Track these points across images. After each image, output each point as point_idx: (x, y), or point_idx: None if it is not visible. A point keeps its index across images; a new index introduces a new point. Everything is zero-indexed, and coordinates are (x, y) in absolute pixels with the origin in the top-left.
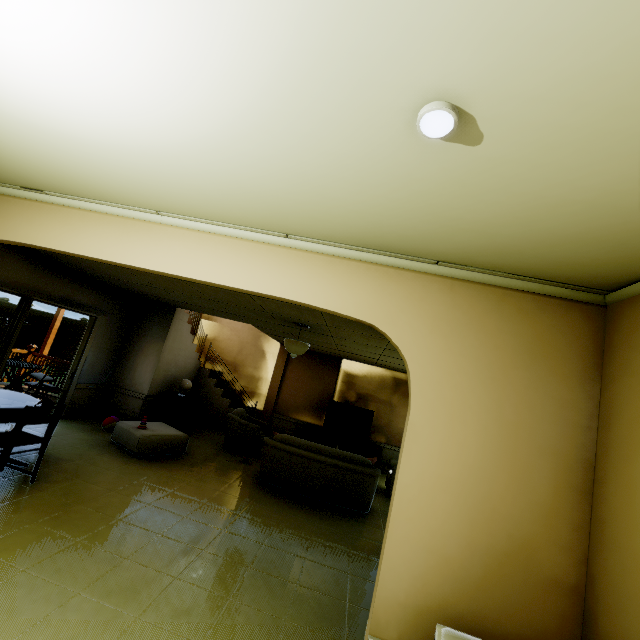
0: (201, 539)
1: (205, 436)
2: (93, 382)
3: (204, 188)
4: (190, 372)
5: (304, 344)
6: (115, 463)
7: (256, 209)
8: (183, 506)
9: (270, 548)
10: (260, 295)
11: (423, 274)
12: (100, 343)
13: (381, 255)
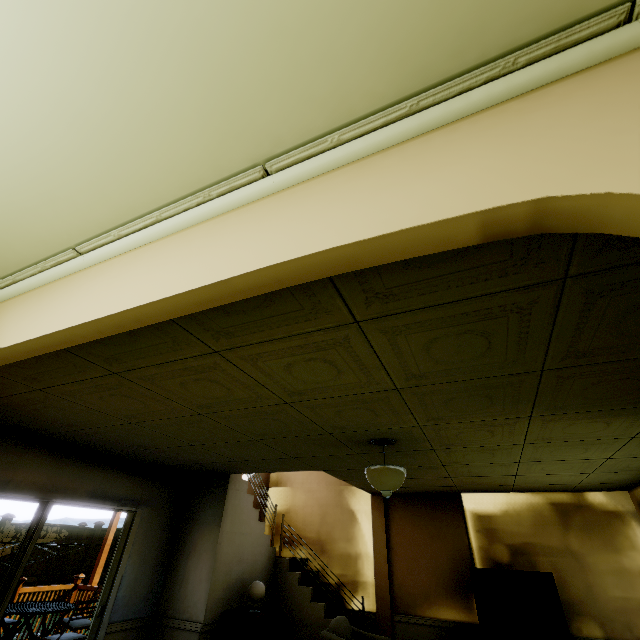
0: None
1: None
2: (133, 616)
3: (68, 93)
4: (263, 568)
5: (396, 469)
6: None
7: (175, 101)
8: None
9: None
10: (238, 294)
11: (604, 64)
12: (141, 549)
13: (468, 91)
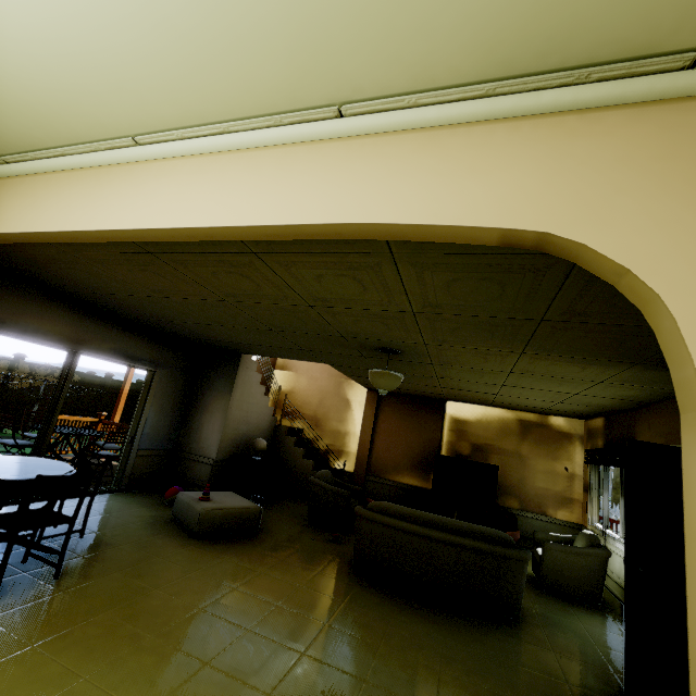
0: (268, 672)
1: (286, 507)
2: (157, 447)
3: None
4: (265, 430)
5: (395, 375)
6: (169, 547)
7: (266, 31)
8: (247, 611)
9: (376, 690)
10: (302, 236)
11: (655, 104)
12: (161, 401)
13: (542, 90)
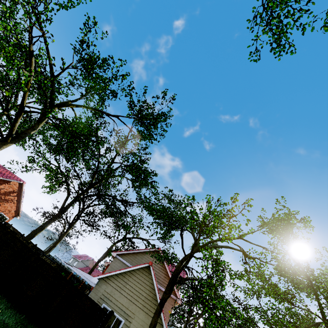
0: None
1: None
2: None
3: None
4: None
5: None
6: None
7: None
8: None
9: None
10: None
11: None
12: None
13: None
